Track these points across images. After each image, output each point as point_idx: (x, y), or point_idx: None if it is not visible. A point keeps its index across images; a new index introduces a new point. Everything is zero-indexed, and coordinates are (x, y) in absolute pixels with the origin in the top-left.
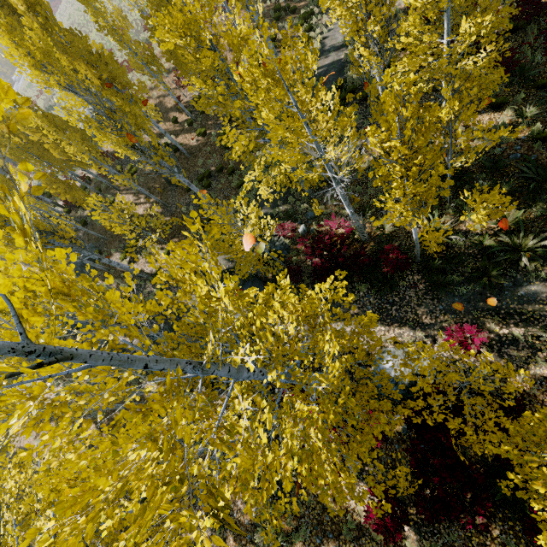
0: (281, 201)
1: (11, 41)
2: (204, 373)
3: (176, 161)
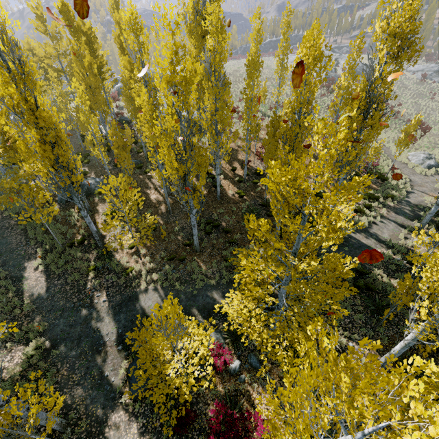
0: None
1: (171, 56)
2: None
3: (207, 192)
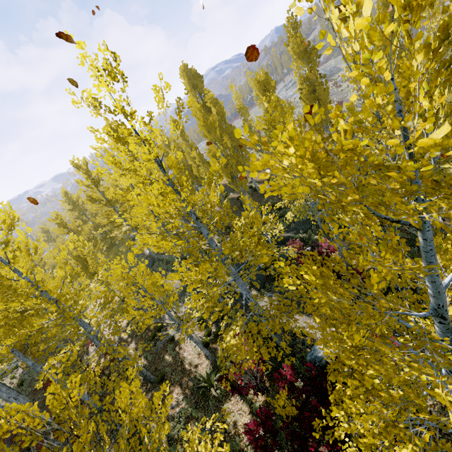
0: (303, 231)
1: (203, 121)
2: (198, 223)
3: (252, 196)
